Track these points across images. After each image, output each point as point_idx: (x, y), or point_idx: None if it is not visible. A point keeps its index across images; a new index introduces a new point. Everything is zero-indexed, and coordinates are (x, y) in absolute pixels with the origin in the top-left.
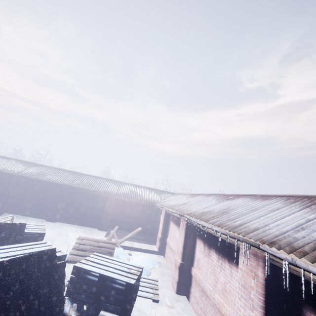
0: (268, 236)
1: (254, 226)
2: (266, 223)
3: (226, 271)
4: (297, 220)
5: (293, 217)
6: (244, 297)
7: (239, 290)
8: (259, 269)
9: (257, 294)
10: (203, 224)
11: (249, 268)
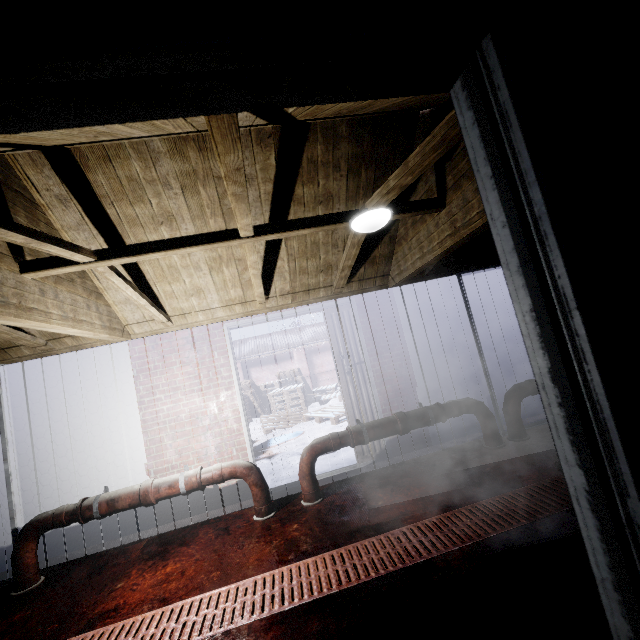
0: (301, 342)
1: (291, 343)
2: (293, 341)
3: (282, 367)
4: (297, 337)
5: (294, 337)
6: (301, 362)
7: (298, 362)
8: (304, 351)
9: (305, 357)
10: (271, 352)
11: (300, 353)
